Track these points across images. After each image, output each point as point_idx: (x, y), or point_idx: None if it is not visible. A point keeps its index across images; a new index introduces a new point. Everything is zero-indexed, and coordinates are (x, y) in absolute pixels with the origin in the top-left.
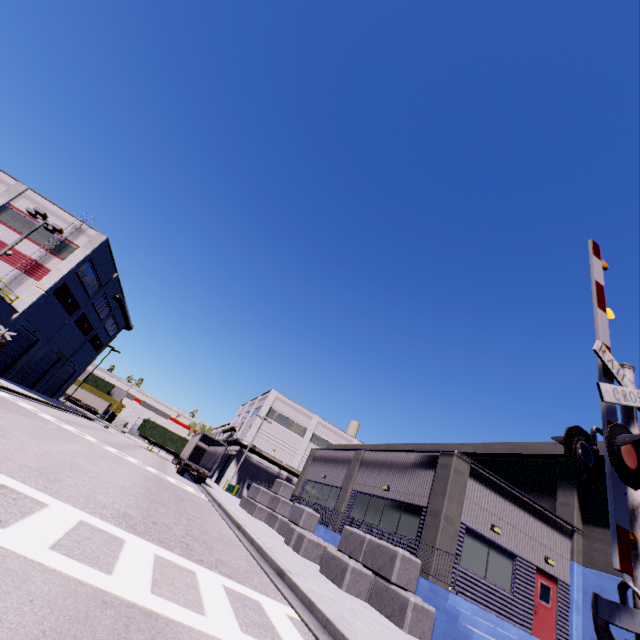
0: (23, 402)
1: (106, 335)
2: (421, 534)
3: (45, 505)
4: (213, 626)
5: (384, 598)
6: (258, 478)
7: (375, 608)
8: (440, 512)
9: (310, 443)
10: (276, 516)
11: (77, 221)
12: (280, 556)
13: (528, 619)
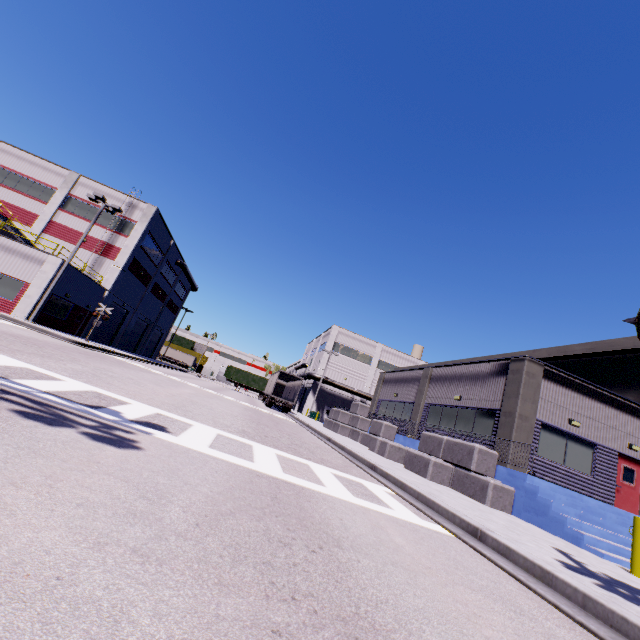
0: (135, 363)
1: (178, 299)
2: (496, 433)
3: (191, 425)
4: (333, 492)
5: (465, 483)
6: (335, 404)
7: (458, 491)
8: (514, 412)
9: (377, 369)
10: (358, 431)
11: (128, 197)
12: (369, 457)
13: (610, 497)
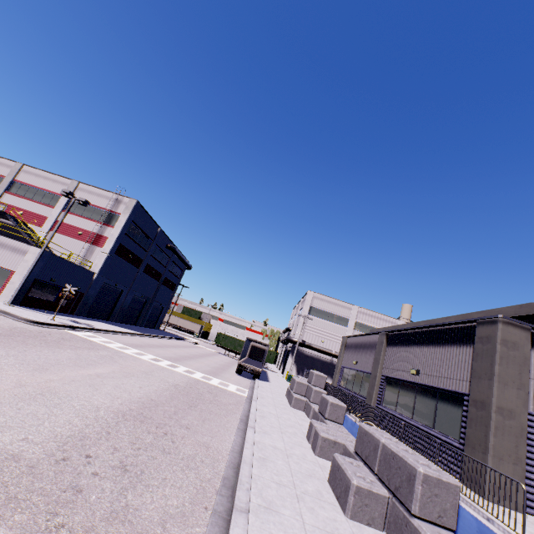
0: (101, 337)
1: (174, 277)
2: (466, 431)
3: None
4: None
5: None
6: (314, 367)
7: None
8: (488, 403)
9: (354, 331)
10: (310, 406)
11: (114, 195)
12: (265, 471)
13: None
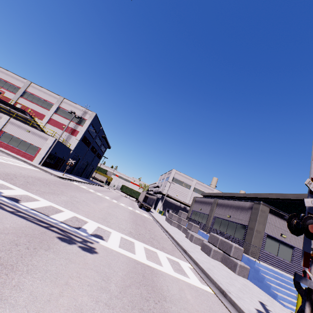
0: (82, 185)
1: (101, 152)
2: (245, 237)
3: (111, 232)
4: (166, 270)
5: (227, 261)
6: (171, 207)
7: (224, 264)
8: (253, 228)
9: (193, 192)
10: (181, 226)
11: (84, 108)
12: (184, 244)
13: (300, 273)
